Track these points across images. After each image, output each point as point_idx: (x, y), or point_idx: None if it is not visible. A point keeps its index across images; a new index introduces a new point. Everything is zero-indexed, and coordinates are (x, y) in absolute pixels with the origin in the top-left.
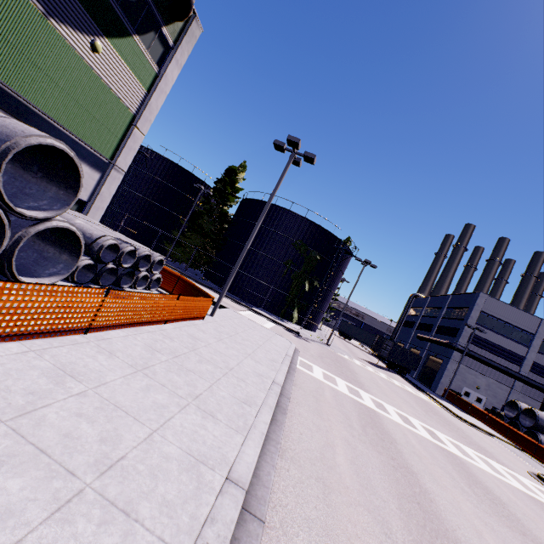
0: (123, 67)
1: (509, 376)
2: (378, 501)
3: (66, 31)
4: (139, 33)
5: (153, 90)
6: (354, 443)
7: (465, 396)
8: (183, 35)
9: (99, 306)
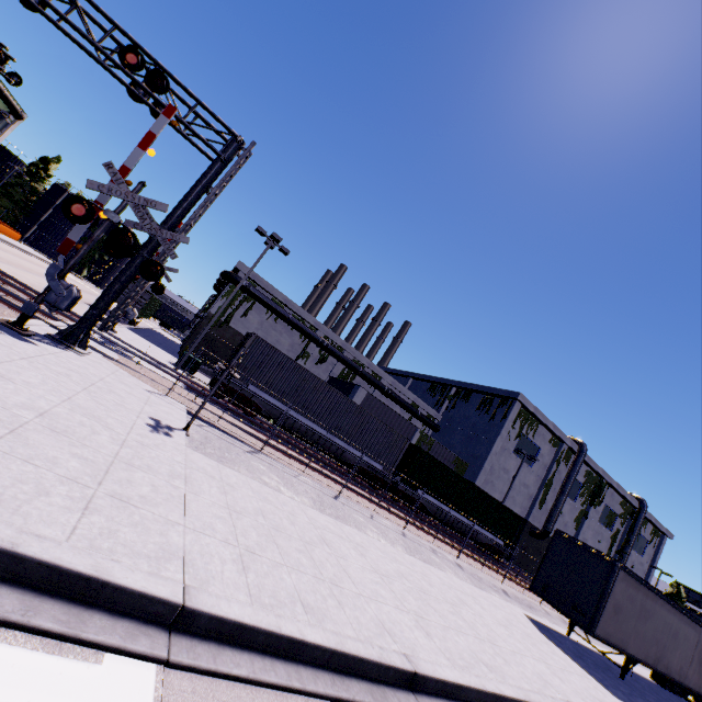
0: None
1: None
2: None
3: None
4: None
5: None
6: None
7: None
8: (17, 120)
9: None
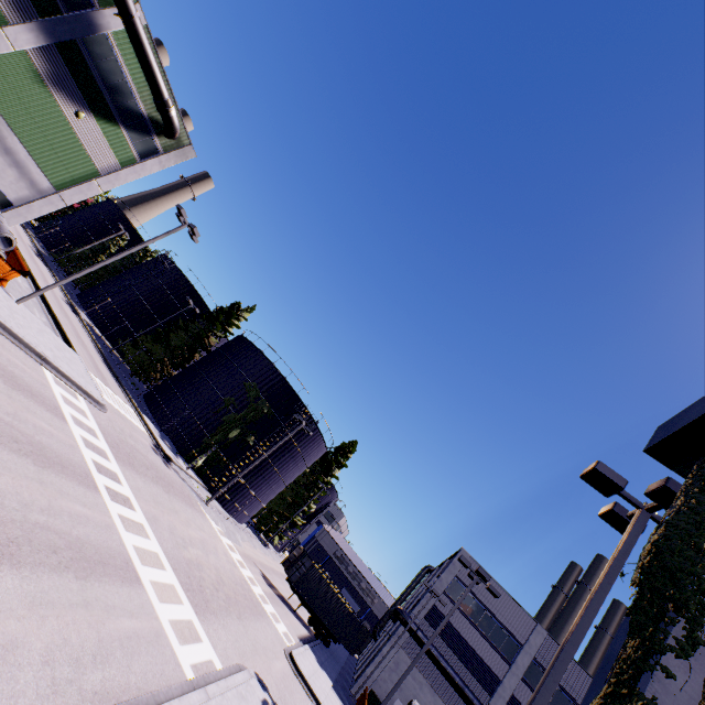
0: (103, 139)
1: (465, 700)
2: None
3: (60, 97)
4: (130, 129)
5: (127, 167)
6: None
7: None
8: (174, 150)
9: None
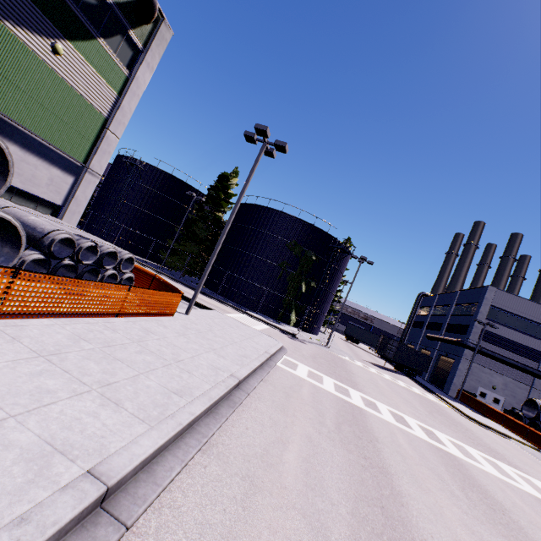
0: (90, 70)
1: (527, 373)
2: (324, 503)
3: (23, 33)
4: (105, 36)
5: (124, 93)
6: (318, 440)
7: (481, 397)
8: (152, 38)
9: (5, 288)
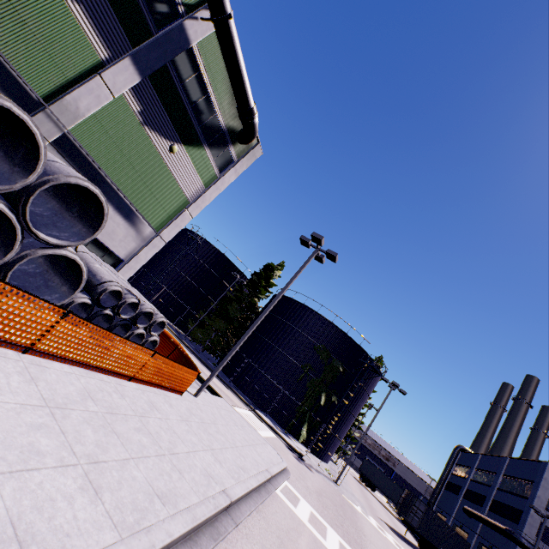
0: (190, 166)
1: None
2: None
3: (154, 135)
4: (211, 147)
5: (210, 186)
6: None
7: None
8: (245, 154)
9: (50, 326)
